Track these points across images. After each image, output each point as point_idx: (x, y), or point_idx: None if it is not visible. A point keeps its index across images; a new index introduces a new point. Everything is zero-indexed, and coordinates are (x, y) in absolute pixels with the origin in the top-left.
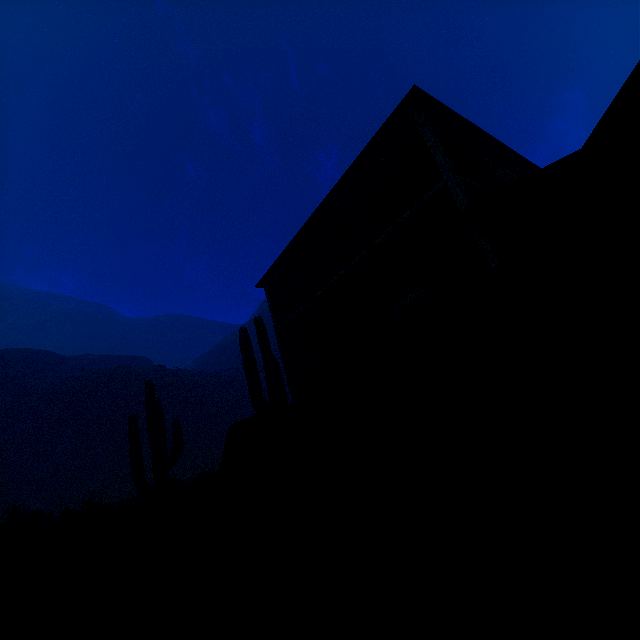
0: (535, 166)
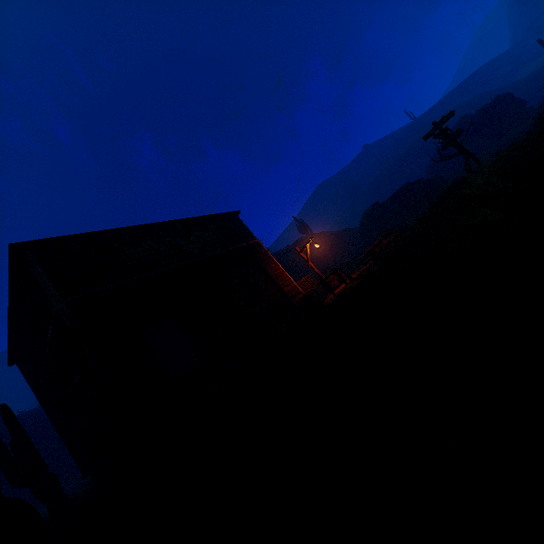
0: (186, 219)
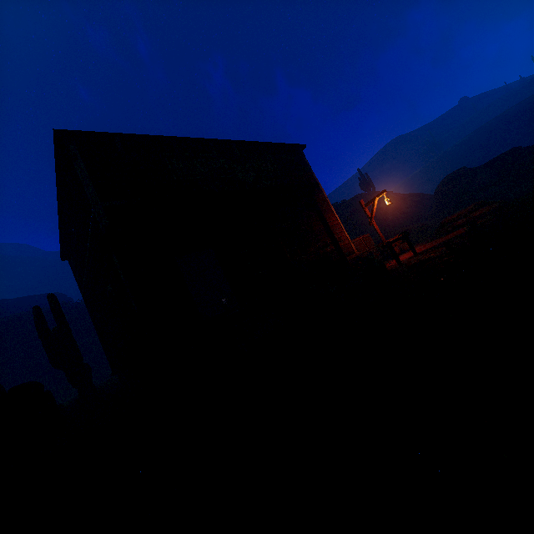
0: (245, 142)
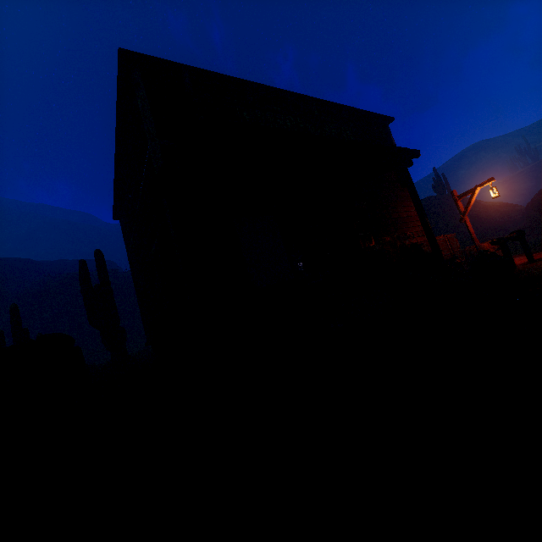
0: (326, 102)
